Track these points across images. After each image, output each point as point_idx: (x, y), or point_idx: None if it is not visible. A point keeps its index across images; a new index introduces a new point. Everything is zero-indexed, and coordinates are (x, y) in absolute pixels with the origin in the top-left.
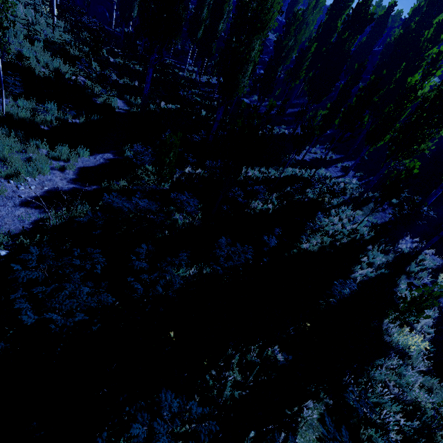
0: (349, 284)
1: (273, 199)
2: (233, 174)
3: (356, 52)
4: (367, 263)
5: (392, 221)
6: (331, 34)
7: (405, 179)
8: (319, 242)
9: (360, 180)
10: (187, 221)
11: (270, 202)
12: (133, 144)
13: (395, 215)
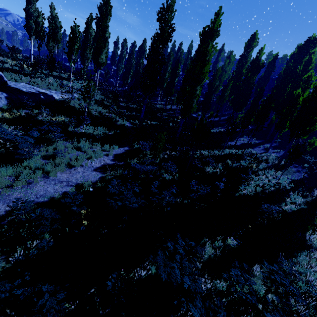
0: (275, 207)
1: (219, 166)
2: (195, 148)
3: (259, 82)
4: (290, 202)
5: (306, 177)
6: (240, 75)
7: (313, 151)
8: (253, 190)
9: (278, 154)
10: (171, 178)
11: (218, 168)
12: (137, 142)
13: (308, 174)
